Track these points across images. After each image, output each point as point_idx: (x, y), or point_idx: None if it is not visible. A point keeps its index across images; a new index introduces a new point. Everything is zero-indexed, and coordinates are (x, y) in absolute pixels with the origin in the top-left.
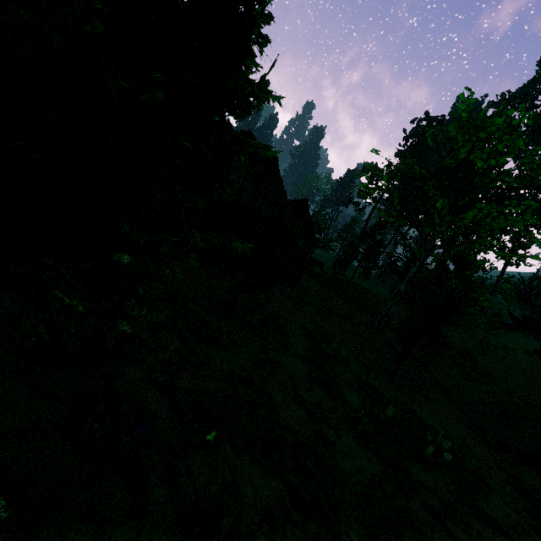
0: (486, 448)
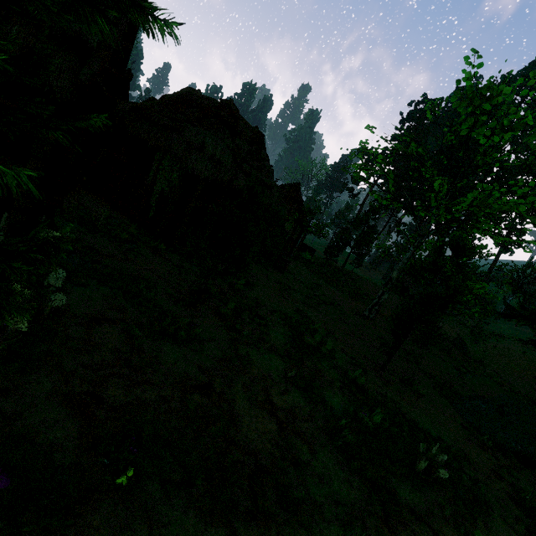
0: (482, 451)
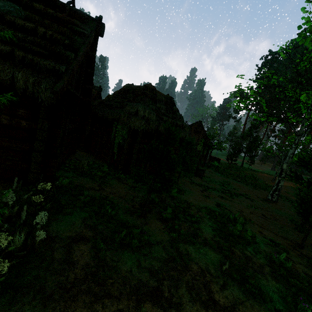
0: None
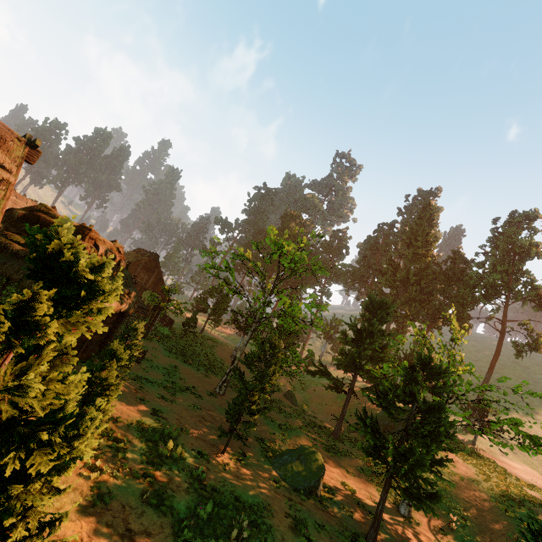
0: (283, 498)
